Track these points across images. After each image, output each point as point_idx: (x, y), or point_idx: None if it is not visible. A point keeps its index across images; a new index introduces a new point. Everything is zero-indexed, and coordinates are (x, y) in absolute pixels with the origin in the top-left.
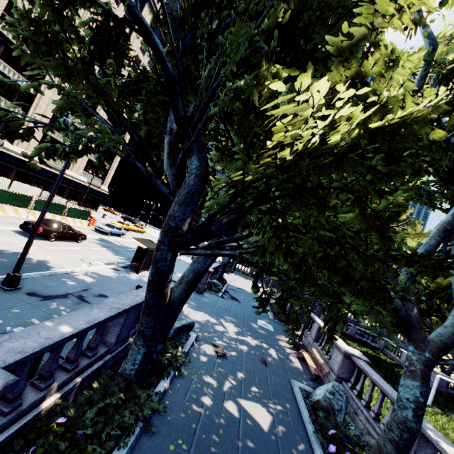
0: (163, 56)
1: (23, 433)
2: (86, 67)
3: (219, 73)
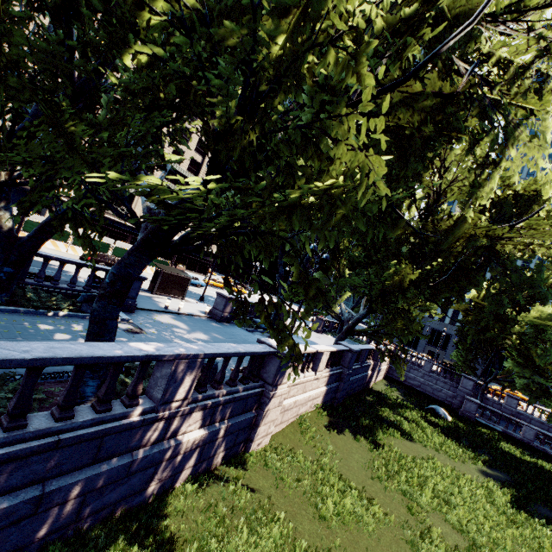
0: None
1: None
2: None
3: None
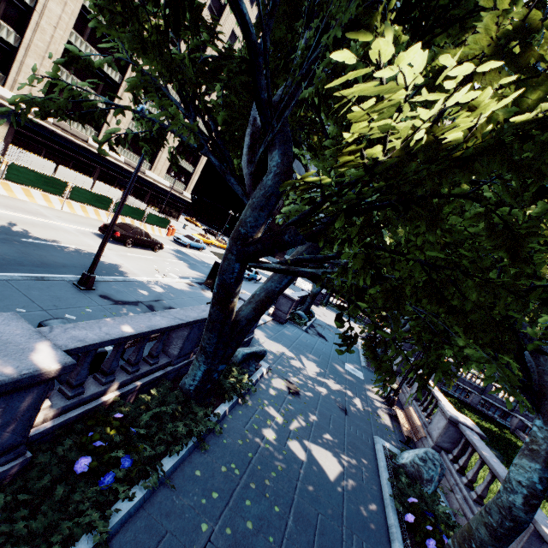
0: (248, 22)
1: (84, 419)
2: (159, 40)
3: (318, 42)
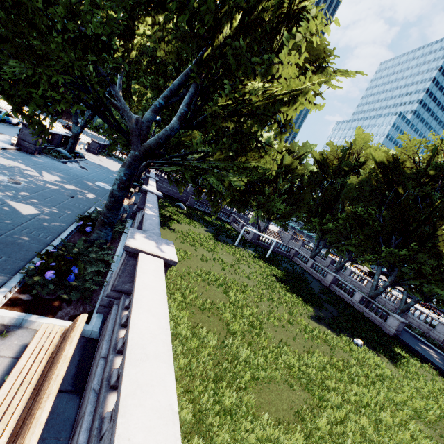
0: None
1: None
2: None
3: None
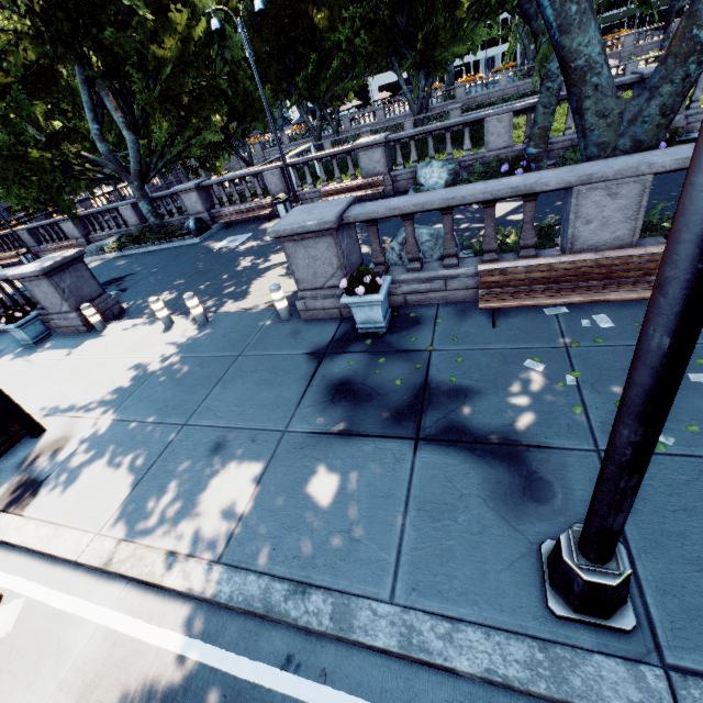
0: None
1: None
2: None
3: None
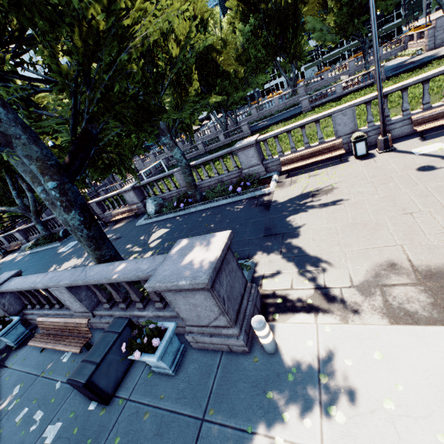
0: None
1: None
2: None
3: None
